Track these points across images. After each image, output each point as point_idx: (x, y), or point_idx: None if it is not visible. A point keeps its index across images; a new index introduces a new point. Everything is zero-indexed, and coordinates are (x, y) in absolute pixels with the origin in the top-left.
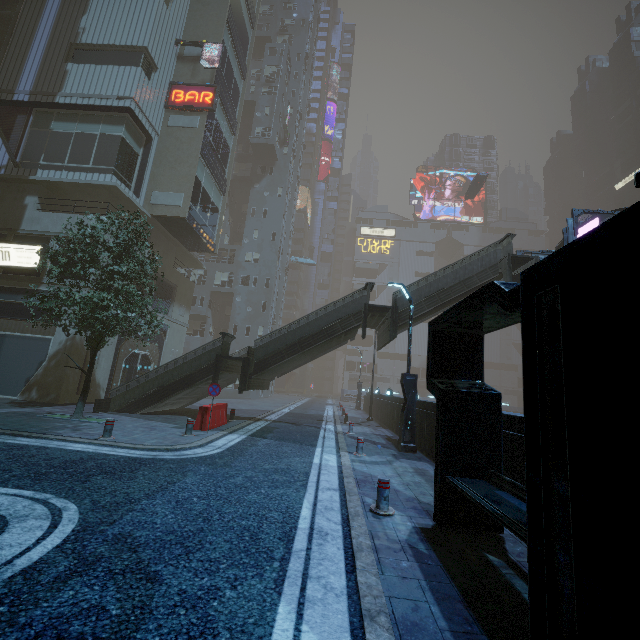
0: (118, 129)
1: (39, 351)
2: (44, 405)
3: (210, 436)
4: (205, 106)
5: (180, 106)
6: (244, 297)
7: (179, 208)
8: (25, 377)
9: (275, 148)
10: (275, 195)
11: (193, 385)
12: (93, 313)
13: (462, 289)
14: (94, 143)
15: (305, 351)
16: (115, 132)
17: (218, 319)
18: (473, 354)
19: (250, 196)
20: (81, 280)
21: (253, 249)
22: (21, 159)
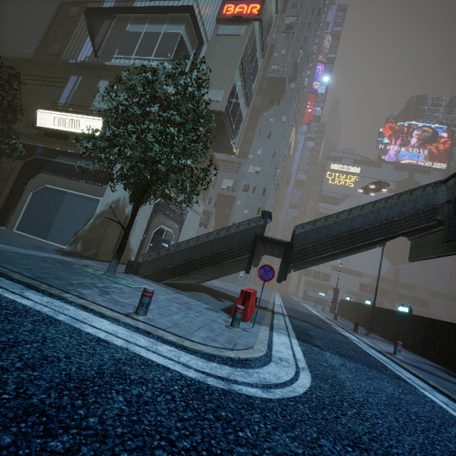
0: (179, 28)
1: (89, 209)
2: (84, 257)
3: (259, 333)
4: (252, 16)
5: (230, 17)
6: (243, 201)
7: (218, 103)
8: (75, 230)
9: (286, 82)
10: (279, 121)
11: (222, 263)
12: (144, 154)
13: None
14: (158, 40)
15: (354, 246)
16: (176, 30)
17: (218, 217)
18: None
19: (258, 121)
20: (134, 134)
21: (256, 163)
22: (101, 54)
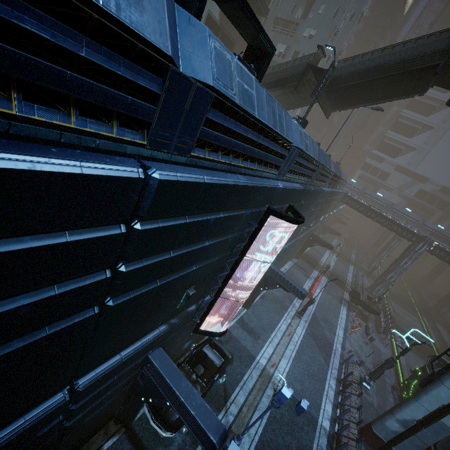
0: None
1: None
2: None
3: None
4: None
5: None
6: None
7: None
8: None
9: None
10: None
11: None
12: None
13: (398, 69)
14: None
15: None
16: None
17: None
18: (260, 64)
19: None
20: None
21: (313, 25)
22: None
